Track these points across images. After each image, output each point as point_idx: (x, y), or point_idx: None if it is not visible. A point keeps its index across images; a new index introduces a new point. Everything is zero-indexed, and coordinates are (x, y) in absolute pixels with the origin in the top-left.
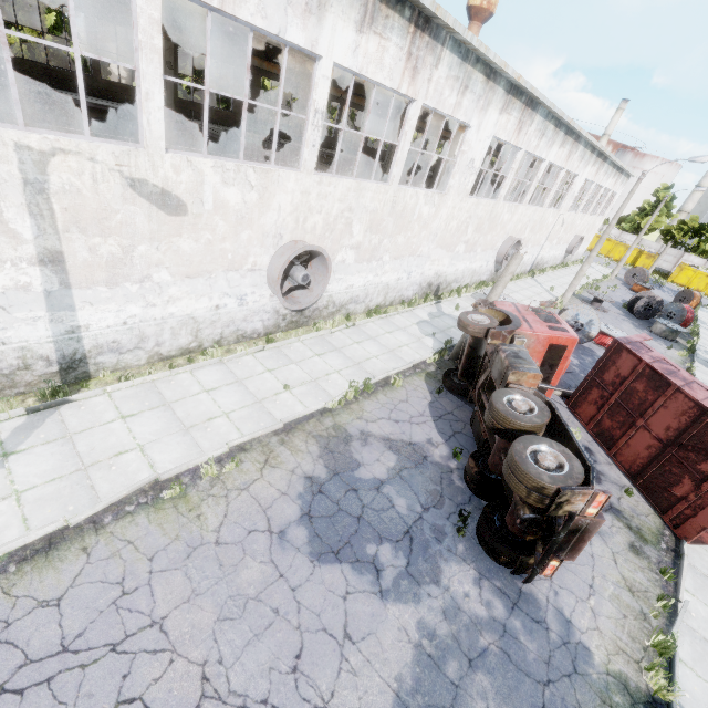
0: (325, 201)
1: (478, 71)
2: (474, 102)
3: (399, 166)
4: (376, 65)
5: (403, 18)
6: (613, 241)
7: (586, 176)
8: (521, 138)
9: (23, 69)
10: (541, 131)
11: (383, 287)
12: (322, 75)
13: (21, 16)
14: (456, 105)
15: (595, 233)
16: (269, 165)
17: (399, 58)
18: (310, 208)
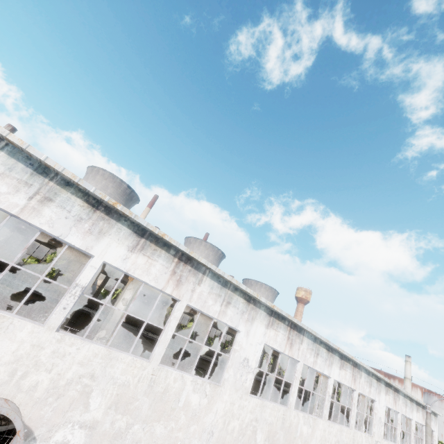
0: (61, 360)
1: (238, 295)
2: (238, 314)
3: (162, 346)
4: (143, 271)
5: (169, 253)
6: None
7: (385, 403)
8: (295, 352)
9: (16, 271)
10: (314, 350)
11: None
12: (91, 265)
13: (48, 257)
14: (221, 312)
15: None
16: (9, 313)
17: (165, 272)
18: (38, 363)
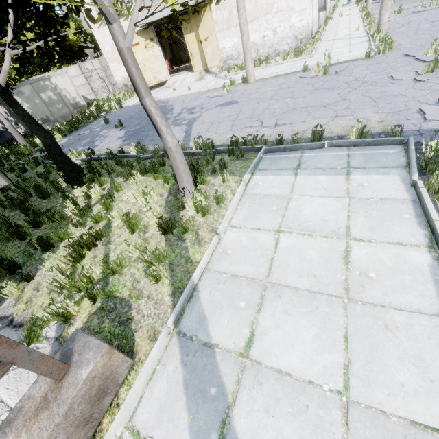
0: None
1: None
2: None
3: None
4: None
5: None
6: None
7: None
8: None
9: None
10: None
11: (331, 2)
12: None
13: None
14: None
15: None
16: None
17: None
18: None
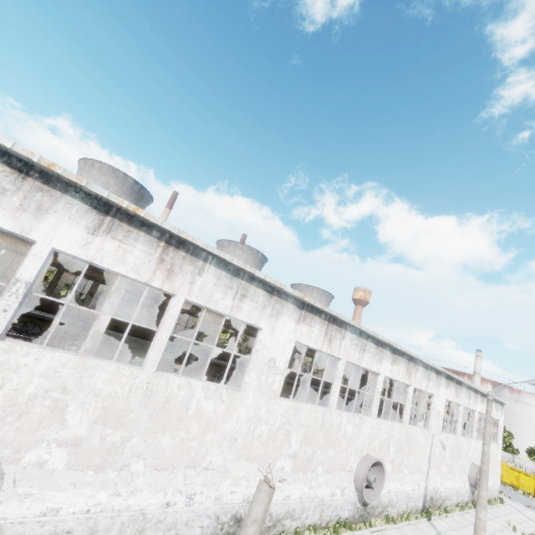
0: (16, 374)
1: (256, 286)
2: (258, 308)
3: (156, 350)
4: (116, 260)
5: (151, 235)
6: (532, 476)
7: (445, 396)
8: (336, 348)
9: None
10: (359, 345)
11: (133, 516)
12: (34, 254)
13: None
14: (234, 307)
15: (507, 464)
16: None
17: (148, 260)
18: None
